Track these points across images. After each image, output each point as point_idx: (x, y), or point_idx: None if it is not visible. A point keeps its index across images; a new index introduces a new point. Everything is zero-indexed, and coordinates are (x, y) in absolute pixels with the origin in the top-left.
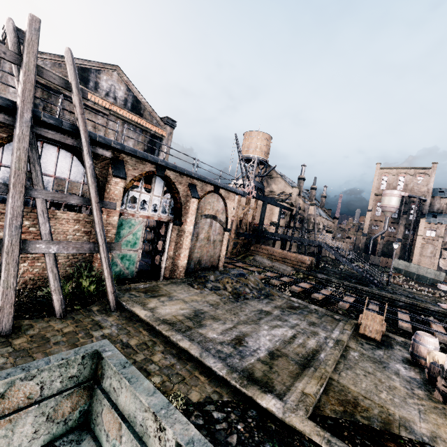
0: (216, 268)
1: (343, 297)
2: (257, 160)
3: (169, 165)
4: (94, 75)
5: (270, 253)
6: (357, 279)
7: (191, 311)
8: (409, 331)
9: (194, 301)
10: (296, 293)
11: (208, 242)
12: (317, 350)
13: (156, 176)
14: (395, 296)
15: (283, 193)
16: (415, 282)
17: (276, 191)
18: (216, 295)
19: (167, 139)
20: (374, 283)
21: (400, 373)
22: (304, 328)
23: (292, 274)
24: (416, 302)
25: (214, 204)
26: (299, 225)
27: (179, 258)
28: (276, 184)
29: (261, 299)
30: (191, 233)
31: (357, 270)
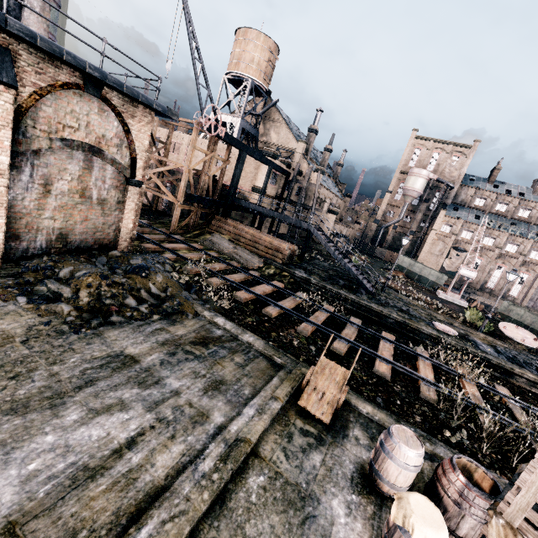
0: (107, 251)
1: (315, 311)
2: (251, 84)
3: None
4: None
5: (238, 232)
6: (347, 280)
7: None
8: (386, 379)
9: None
10: (241, 304)
11: (85, 201)
12: (158, 494)
13: None
14: (386, 311)
15: (284, 147)
16: (414, 285)
17: (276, 143)
18: (35, 314)
19: None
20: (365, 288)
21: (332, 536)
22: (184, 404)
23: (258, 268)
24: (409, 321)
25: (92, 120)
26: (297, 198)
27: None
28: (276, 133)
29: (147, 323)
30: (3, 173)
31: (350, 270)
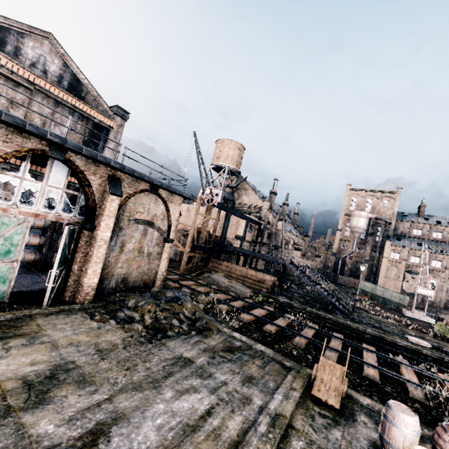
0: (149, 288)
1: (303, 329)
2: (228, 169)
3: (68, 143)
4: (15, 38)
5: (230, 270)
6: (322, 303)
7: (48, 368)
8: (376, 381)
9: (73, 344)
10: (245, 324)
11: (140, 255)
12: (237, 445)
13: (55, 159)
14: (361, 327)
15: (253, 206)
16: (381, 306)
17: (247, 203)
18: (123, 331)
19: (116, 131)
20: (339, 309)
21: None
22: (232, 391)
23: (250, 297)
24: (383, 335)
25: (151, 207)
26: (268, 240)
27: (86, 275)
28: (247, 197)
29: (190, 337)
30: (106, 242)
31: (322, 294)
